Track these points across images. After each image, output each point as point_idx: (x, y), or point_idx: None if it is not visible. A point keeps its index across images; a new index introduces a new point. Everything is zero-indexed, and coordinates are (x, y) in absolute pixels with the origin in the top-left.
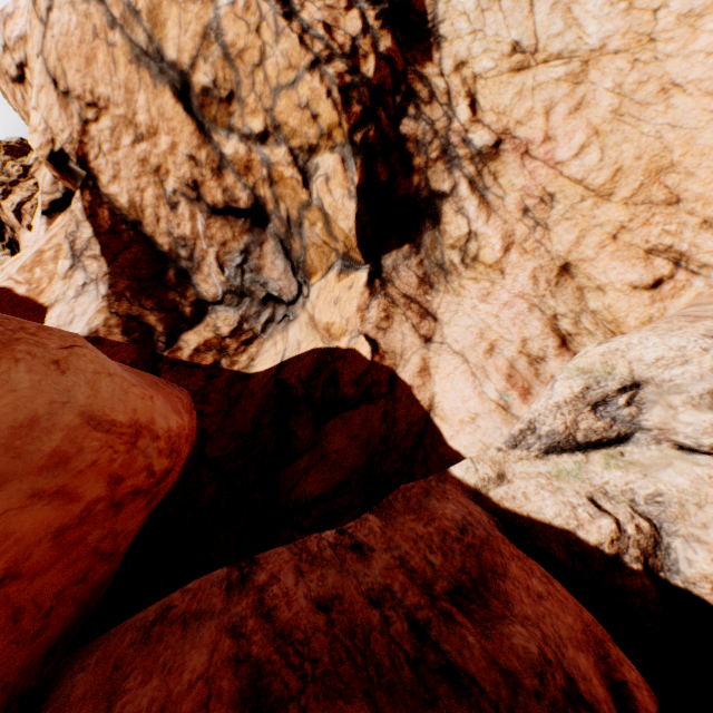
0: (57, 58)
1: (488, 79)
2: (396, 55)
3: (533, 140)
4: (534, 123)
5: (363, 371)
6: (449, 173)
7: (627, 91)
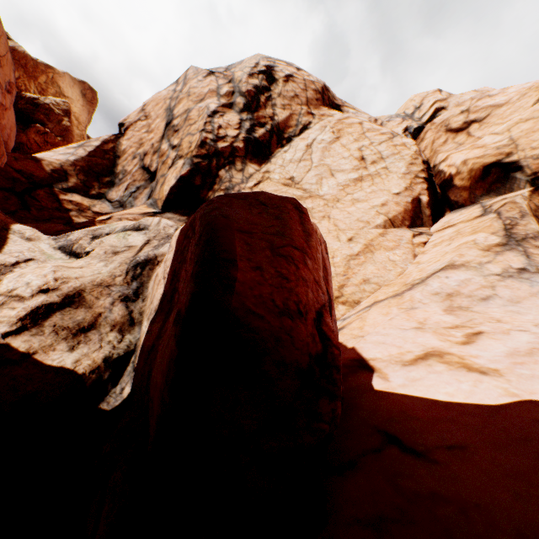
0: (152, 100)
1: (272, 181)
2: (241, 151)
3: None
4: None
5: (87, 222)
6: None
7: (313, 211)
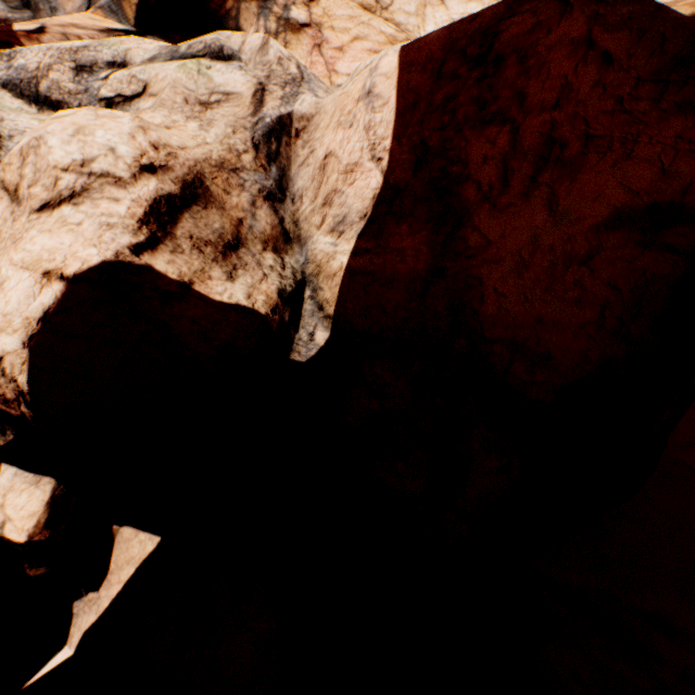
0: None
1: None
2: None
3: (330, 43)
4: (342, 36)
5: None
6: (258, 19)
7: None
